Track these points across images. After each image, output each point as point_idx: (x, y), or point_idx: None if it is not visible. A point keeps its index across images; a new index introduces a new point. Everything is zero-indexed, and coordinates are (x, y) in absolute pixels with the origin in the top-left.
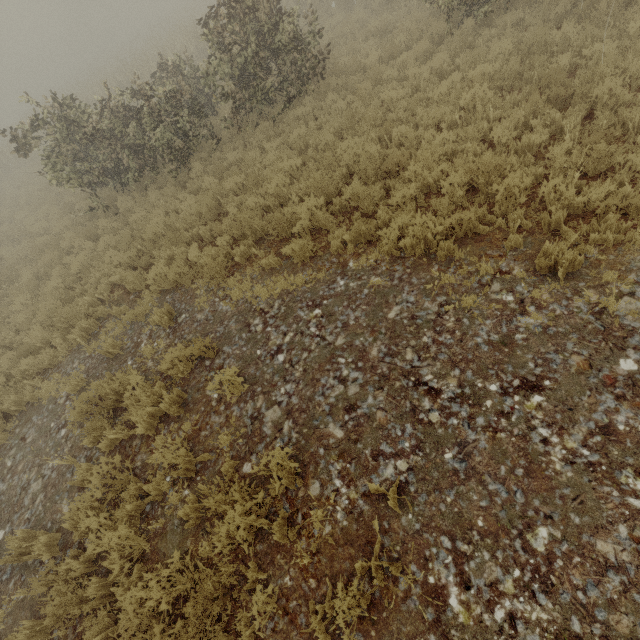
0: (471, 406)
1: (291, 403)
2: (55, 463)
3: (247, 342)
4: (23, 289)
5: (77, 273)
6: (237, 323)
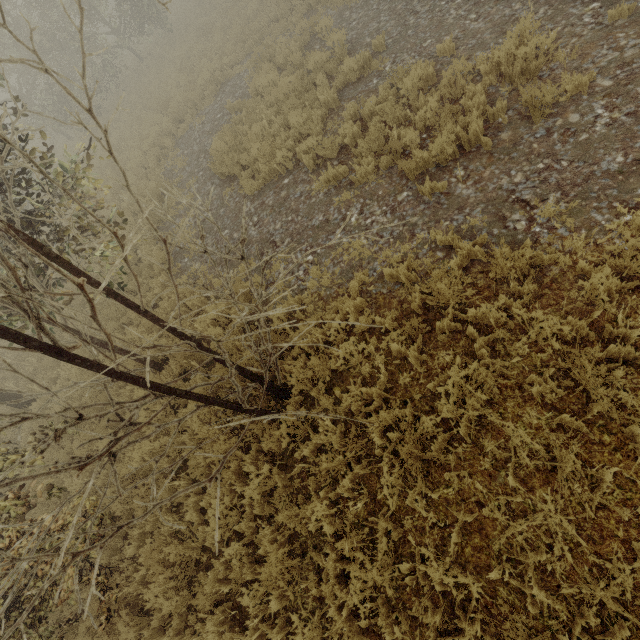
0: (429, 13)
1: (352, 38)
2: (240, 92)
3: (339, 23)
4: (218, 31)
5: (248, 22)
6: (337, 17)
